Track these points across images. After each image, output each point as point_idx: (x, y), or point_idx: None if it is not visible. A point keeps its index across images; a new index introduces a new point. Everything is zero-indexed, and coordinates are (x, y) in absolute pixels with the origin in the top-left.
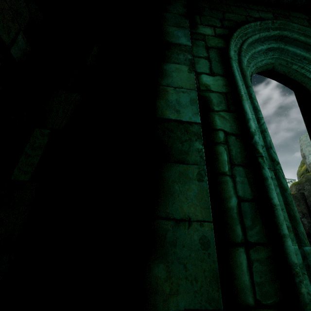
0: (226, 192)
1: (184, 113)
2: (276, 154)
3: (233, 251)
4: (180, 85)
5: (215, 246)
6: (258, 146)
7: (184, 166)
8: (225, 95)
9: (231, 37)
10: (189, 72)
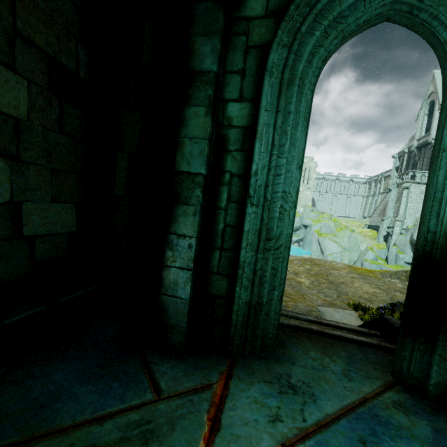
0: (218, 220)
1: (194, 165)
2: (270, 192)
3: (212, 251)
4: (195, 135)
5: (194, 248)
6: (250, 188)
7: (187, 207)
8: (245, 130)
9: (284, 16)
10: (205, 116)
